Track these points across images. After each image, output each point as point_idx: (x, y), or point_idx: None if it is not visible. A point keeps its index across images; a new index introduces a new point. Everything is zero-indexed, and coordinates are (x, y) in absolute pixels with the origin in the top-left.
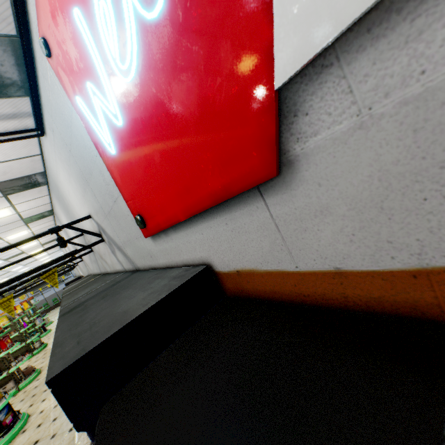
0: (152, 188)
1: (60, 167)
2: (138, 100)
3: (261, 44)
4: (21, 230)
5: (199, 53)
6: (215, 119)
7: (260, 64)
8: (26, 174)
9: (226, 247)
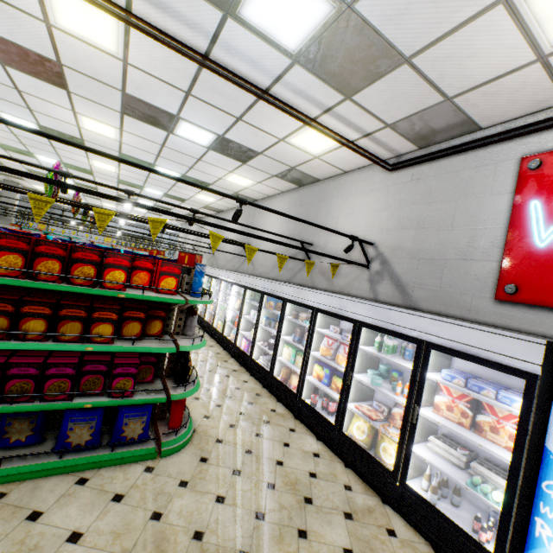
0: None
1: (373, 195)
2: None
3: None
4: (215, 197)
5: None
6: None
7: None
8: (311, 174)
9: None
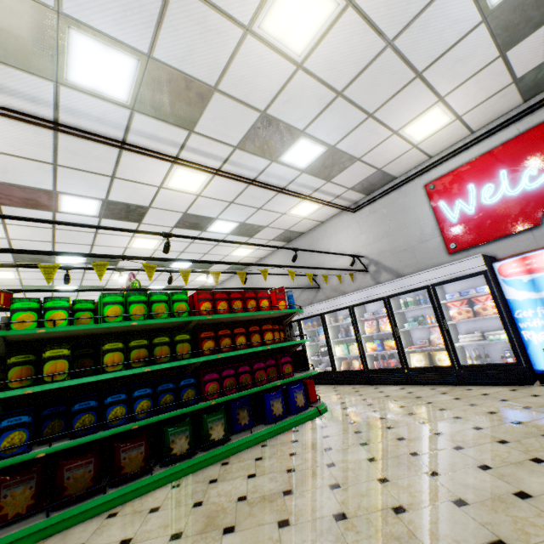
0: (476, 232)
1: (349, 229)
2: (489, 208)
3: (541, 204)
4: None
5: (523, 203)
6: (523, 214)
7: (540, 207)
8: (299, 231)
9: (508, 248)
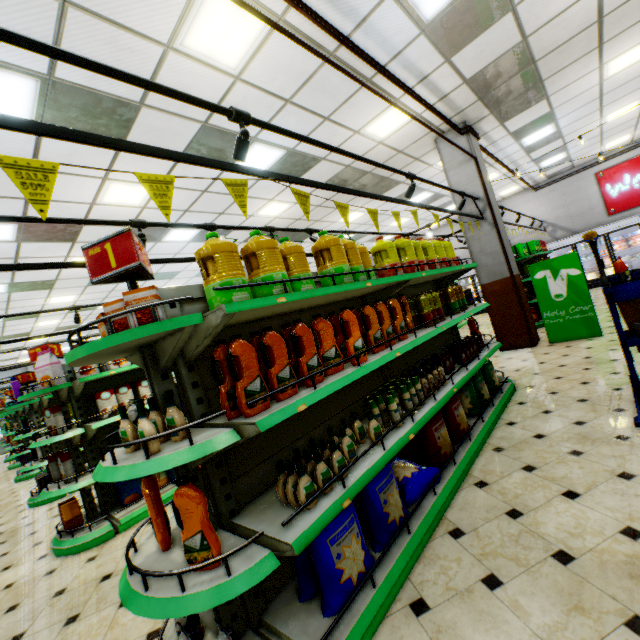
0: (627, 202)
1: (530, 203)
2: (636, 188)
3: None
4: None
5: None
6: None
7: None
8: None
9: None
